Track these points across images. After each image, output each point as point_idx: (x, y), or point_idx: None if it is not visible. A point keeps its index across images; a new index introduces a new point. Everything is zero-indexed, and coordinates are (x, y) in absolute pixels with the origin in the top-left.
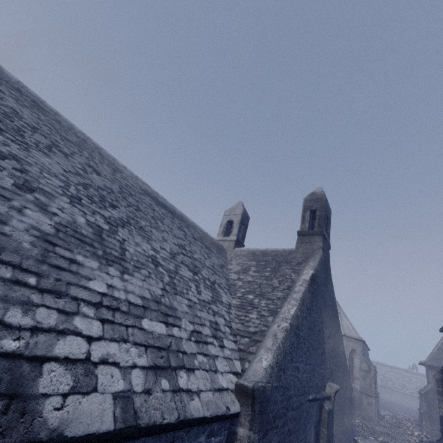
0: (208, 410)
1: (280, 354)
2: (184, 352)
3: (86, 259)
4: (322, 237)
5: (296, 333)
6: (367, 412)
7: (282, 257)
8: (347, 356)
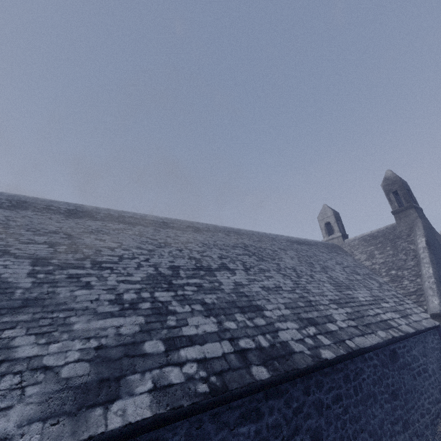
0: (429, 325)
1: (440, 295)
2: (401, 310)
3: (347, 292)
4: (414, 208)
5: (440, 282)
6: None
7: (390, 234)
8: None
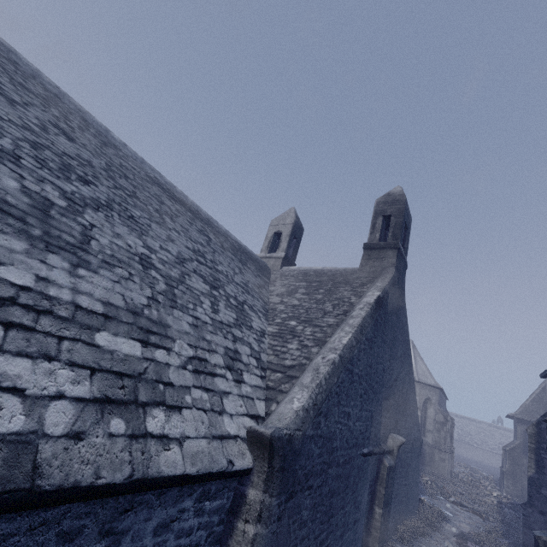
0: (194, 464)
1: (321, 394)
2: (169, 384)
3: (1, 235)
4: (397, 251)
5: (348, 369)
6: (439, 468)
7: (342, 277)
8: (419, 406)
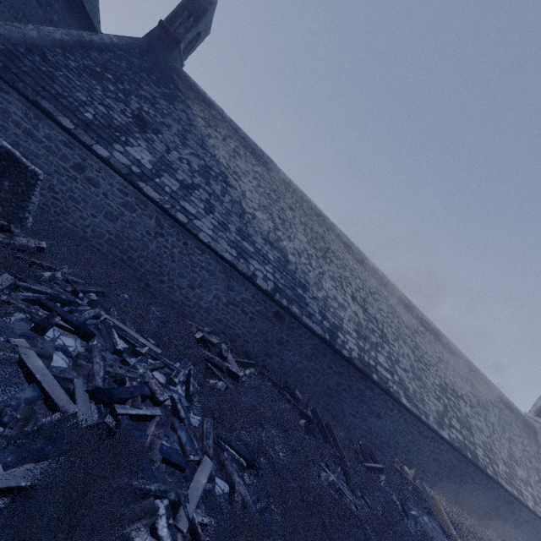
0: None
1: None
2: (537, 500)
3: (514, 463)
4: None
5: None
6: None
7: None
8: None
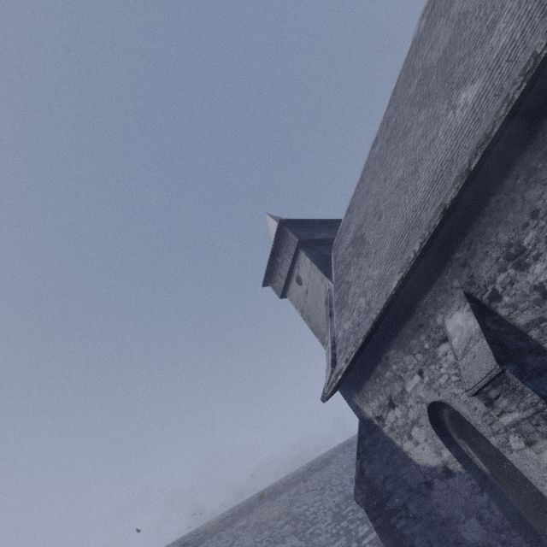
0: None
1: None
2: None
3: None
4: None
5: None
6: None
7: None
8: None
